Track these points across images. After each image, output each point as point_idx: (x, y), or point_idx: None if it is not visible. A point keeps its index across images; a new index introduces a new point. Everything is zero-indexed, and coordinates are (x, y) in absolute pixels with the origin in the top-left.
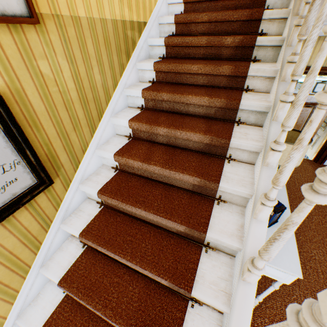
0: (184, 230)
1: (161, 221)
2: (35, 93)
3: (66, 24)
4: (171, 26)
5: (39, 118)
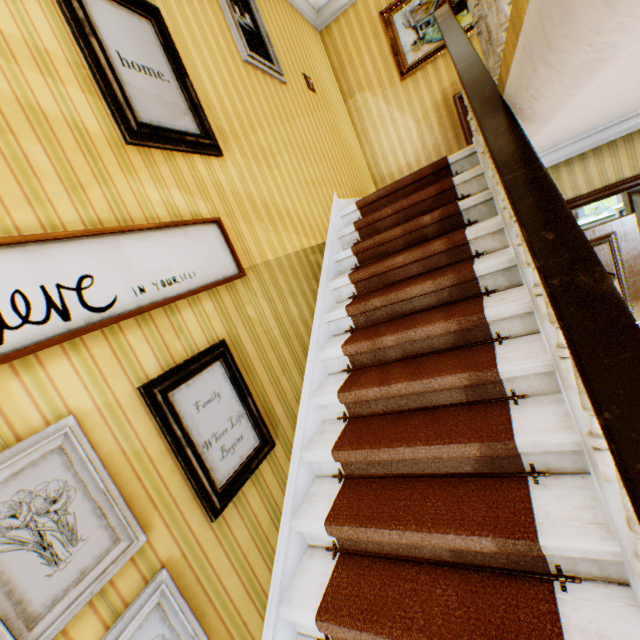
0: (479, 450)
1: (439, 453)
2: (247, 337)
3: (261, 270)
4: (353, 235)
5: (252, 363)
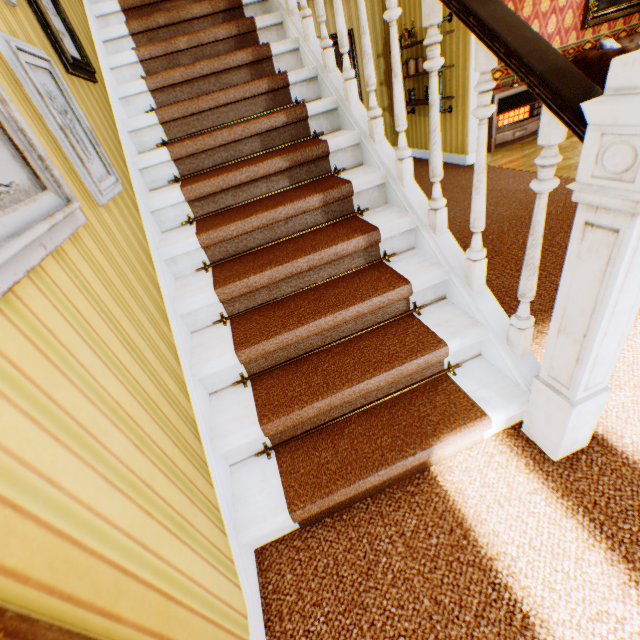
0: (268, 85)
1: (244, 93)
2: None
3: None
4: None
5: None
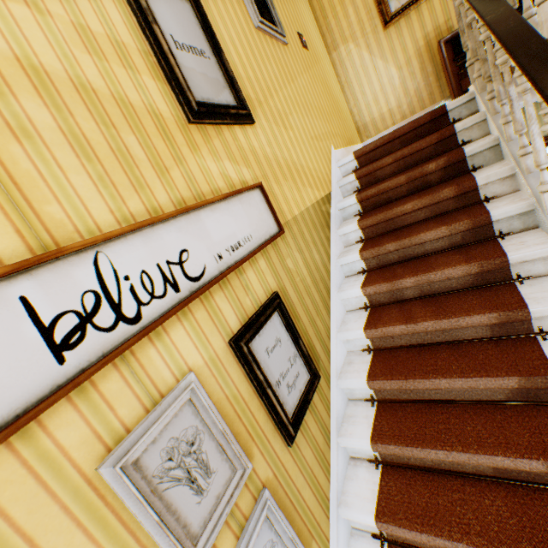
0: (518, 383)
1: (475, 384)
2: (290, 287)
3: (291, 225)
4: (353, 183)
5: (296, 309)
